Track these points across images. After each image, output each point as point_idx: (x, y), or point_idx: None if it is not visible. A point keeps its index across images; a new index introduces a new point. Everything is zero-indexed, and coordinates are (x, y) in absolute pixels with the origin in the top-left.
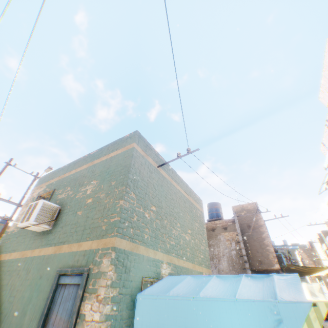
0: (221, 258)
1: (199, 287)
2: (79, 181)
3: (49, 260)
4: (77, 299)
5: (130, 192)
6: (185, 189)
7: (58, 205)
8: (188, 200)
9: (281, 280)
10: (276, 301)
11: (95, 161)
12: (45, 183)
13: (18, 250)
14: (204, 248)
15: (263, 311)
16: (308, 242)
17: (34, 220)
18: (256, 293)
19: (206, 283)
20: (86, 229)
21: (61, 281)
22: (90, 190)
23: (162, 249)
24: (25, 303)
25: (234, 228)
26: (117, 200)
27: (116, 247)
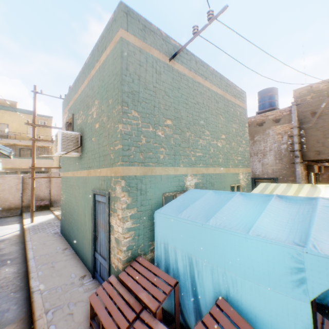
0: (267, 153)
1: (215, 208)
2: (85, 102)
3: (86, 181)
4: (106, 215)
5: (130, 111)
6: (218, 84)
7: (77, 132)
8: (223, 98)
9: (328, 208)
10: (303, 251)
11: (91, 73)
12: (66, 108)
13: (70, 171)
14: (243, 149)
15: (280, 256)
16: None
17: (60, 150)
18: (281, 226)
19: (225, 204)
20: (100, 156)
21: (96, 199)
22: (95, 113)
23: (185, 164)
24: (83, 209)
25: (289, 120)
26: (116, 124)
27: (124, 176)
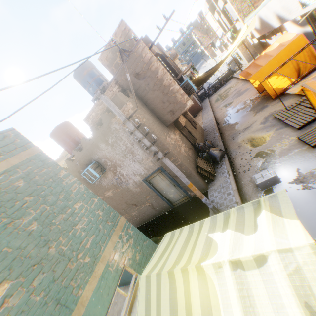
0: (133, 149)
1: None
2: None
3: None
4: None
5: None
6: None
7: None
8: None
9: None
10: None
11: None
12: None
13: None
14: (88, 215)
15: None
16: (199, 15)
17: None
18: None
19: None
20: None
21: None
22: None
23: None
24: None
25: (120, 102)
26: None
27: None
